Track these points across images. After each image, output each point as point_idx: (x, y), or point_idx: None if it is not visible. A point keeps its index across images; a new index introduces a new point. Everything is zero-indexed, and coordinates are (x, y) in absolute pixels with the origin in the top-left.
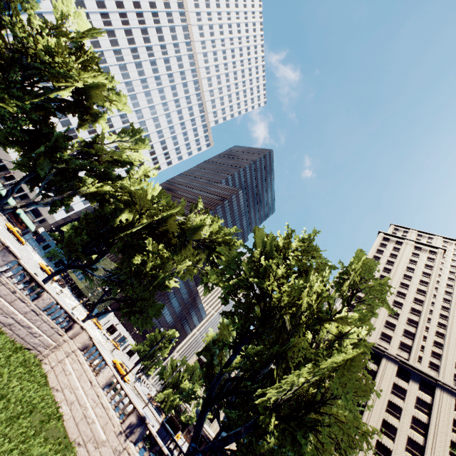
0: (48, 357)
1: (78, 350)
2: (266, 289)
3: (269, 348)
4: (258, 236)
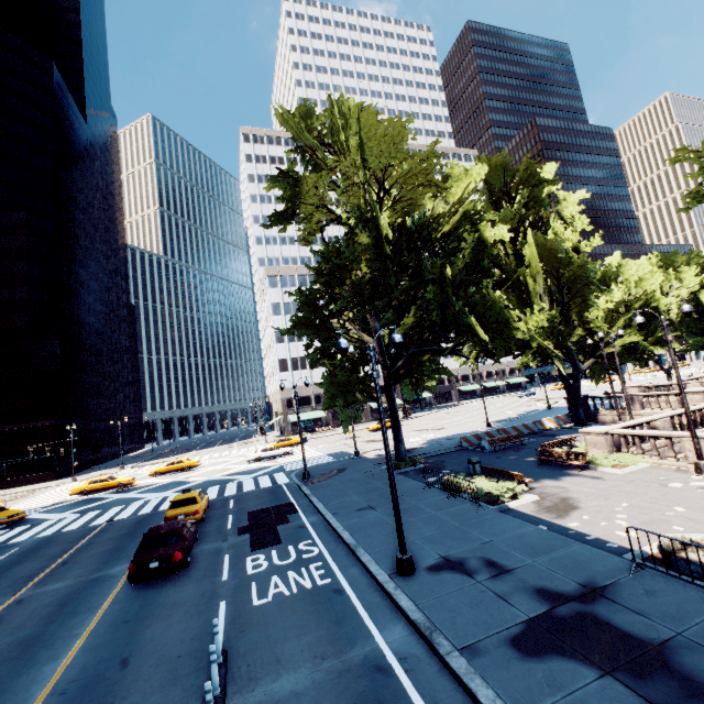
0: None
1: None
2: None
3: None
4: None
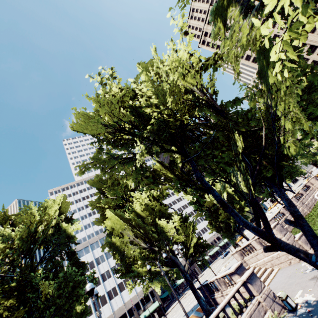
0: None
1: None
2: None
3: None
4: None
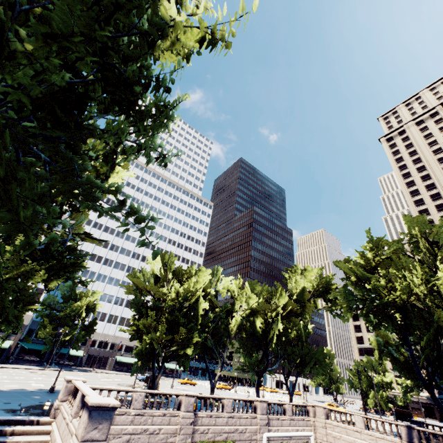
0: (317, 438)
1: (326, 420)
2: (387, 300)
3: (425, 328)
4: (342, 267)
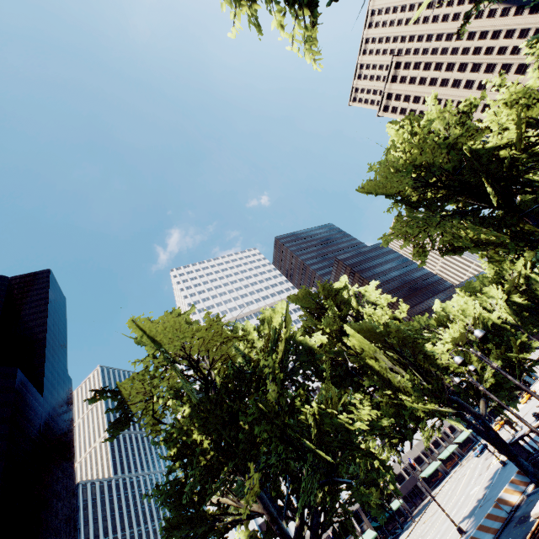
0: None
1: None
2: None
3: None
4: None
